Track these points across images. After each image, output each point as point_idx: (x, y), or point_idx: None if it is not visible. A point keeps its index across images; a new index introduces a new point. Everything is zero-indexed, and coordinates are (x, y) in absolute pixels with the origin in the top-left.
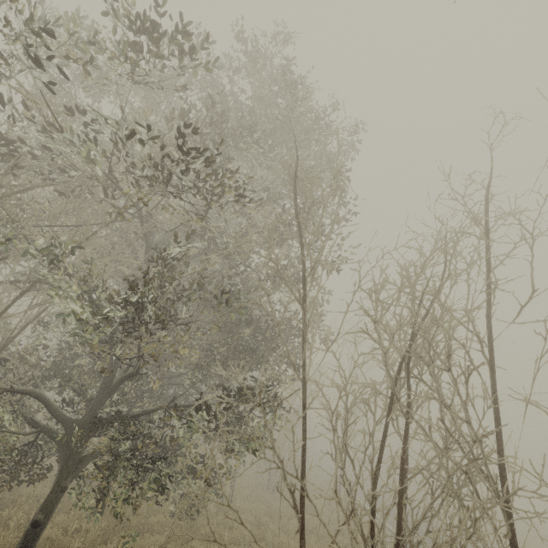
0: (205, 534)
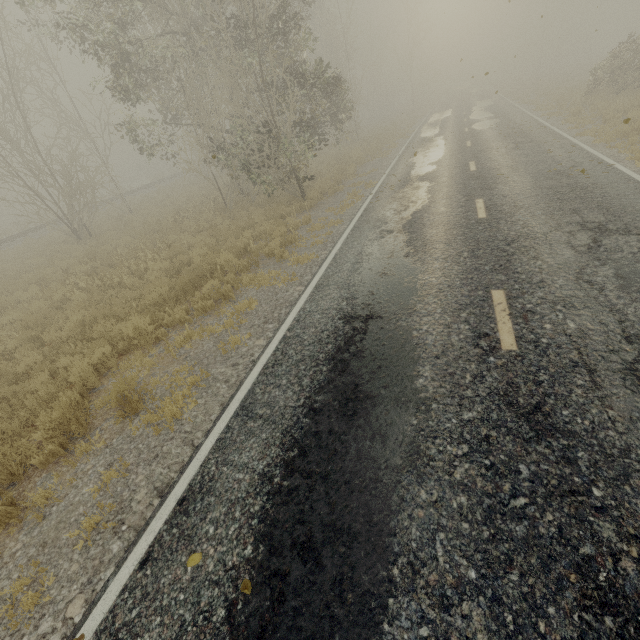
0: None
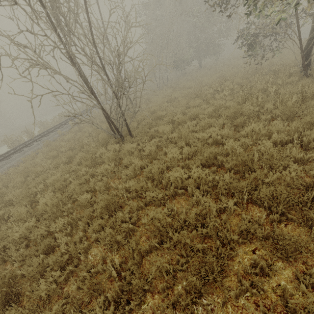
0: None
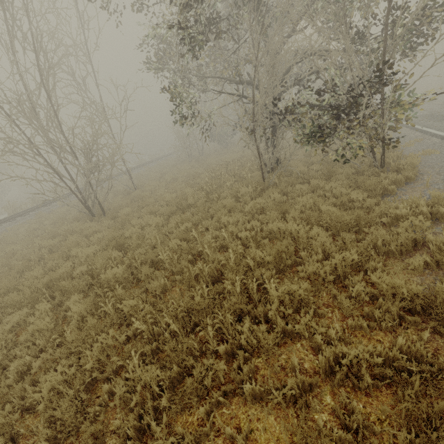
0: None
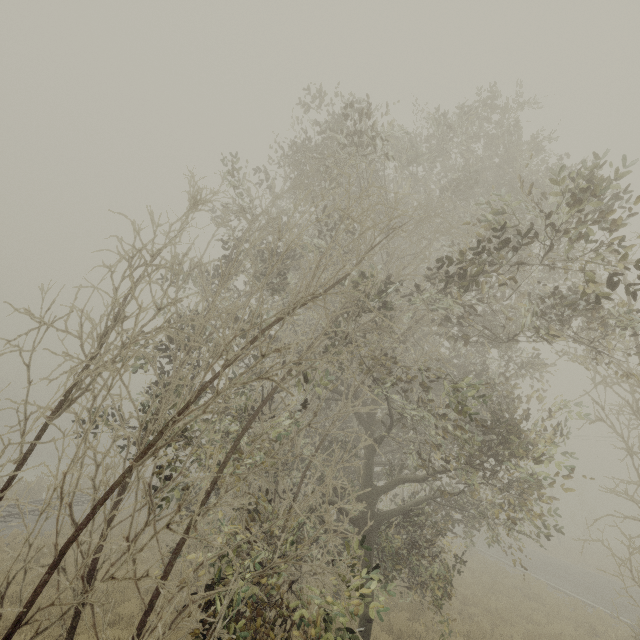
0: (413, 603)
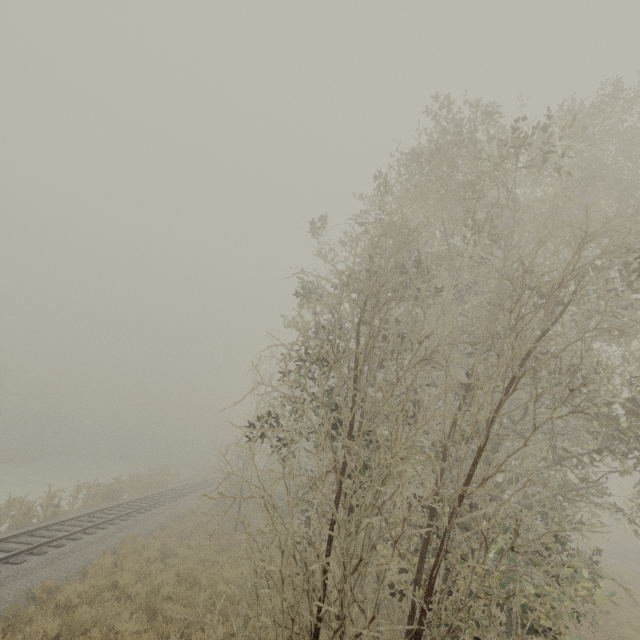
0: None
